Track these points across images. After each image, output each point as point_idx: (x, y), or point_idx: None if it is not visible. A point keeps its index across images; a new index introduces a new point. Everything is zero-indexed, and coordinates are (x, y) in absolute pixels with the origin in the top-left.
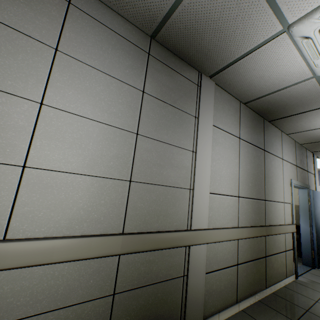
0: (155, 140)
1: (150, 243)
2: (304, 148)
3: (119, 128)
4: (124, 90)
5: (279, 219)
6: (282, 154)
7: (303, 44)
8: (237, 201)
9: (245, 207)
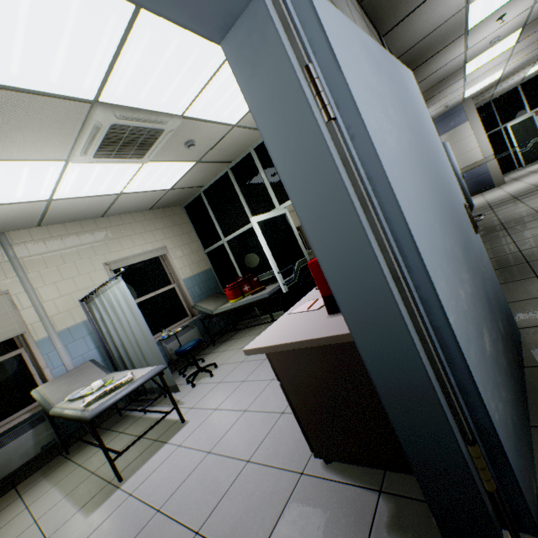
0: None
1: None
2: None
3: None
4: None
5: None
6: None
7: None
8: None
9: None
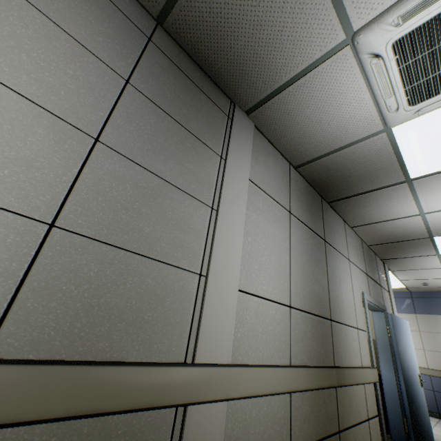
0: (136, 165)
1: (68, 395)
2: (373, 252)
3: (53, 113)
4: (86, 62)
5: (354, 357)
6: (348, 253)
7: (372, 68)
8: (288, 315)
9: (301, 328)
